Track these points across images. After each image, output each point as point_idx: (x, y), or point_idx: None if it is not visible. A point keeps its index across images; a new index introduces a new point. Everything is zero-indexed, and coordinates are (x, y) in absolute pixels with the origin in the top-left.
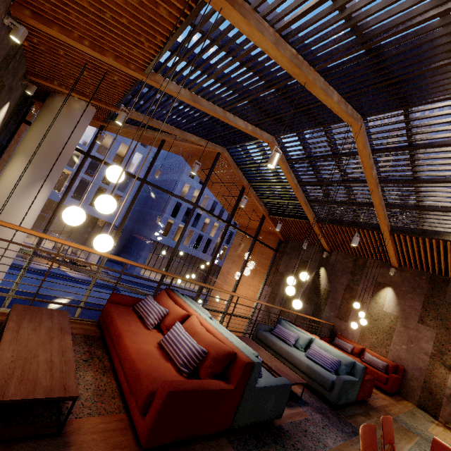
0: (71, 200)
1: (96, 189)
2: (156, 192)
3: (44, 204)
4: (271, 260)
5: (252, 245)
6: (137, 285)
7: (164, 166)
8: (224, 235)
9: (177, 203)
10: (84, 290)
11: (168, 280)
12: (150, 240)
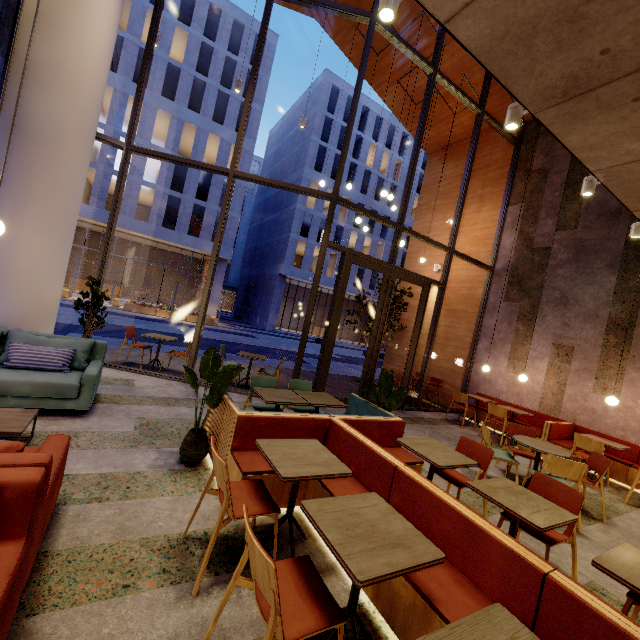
0: (163, 231)
1: (191, 210)
2: (271, 212)
3: (119, 14)
4: (511, 162)
5: (478, 123)
6: (277, 336)
7: (273, 174)
8: (430, 90)
9: (304, 218)
10: (210, 333)
11: (314, 335)
12: (279, 277)
